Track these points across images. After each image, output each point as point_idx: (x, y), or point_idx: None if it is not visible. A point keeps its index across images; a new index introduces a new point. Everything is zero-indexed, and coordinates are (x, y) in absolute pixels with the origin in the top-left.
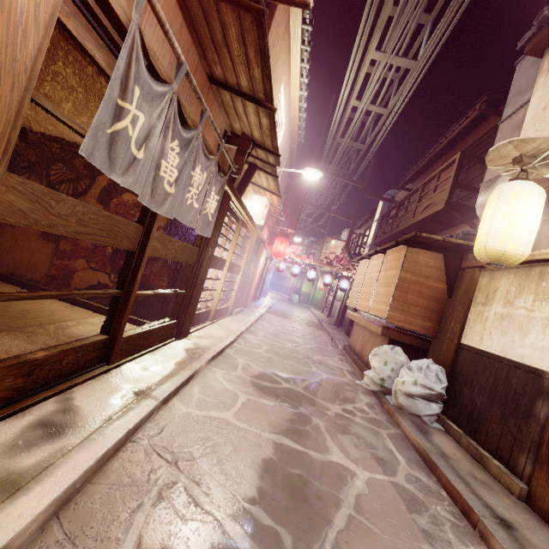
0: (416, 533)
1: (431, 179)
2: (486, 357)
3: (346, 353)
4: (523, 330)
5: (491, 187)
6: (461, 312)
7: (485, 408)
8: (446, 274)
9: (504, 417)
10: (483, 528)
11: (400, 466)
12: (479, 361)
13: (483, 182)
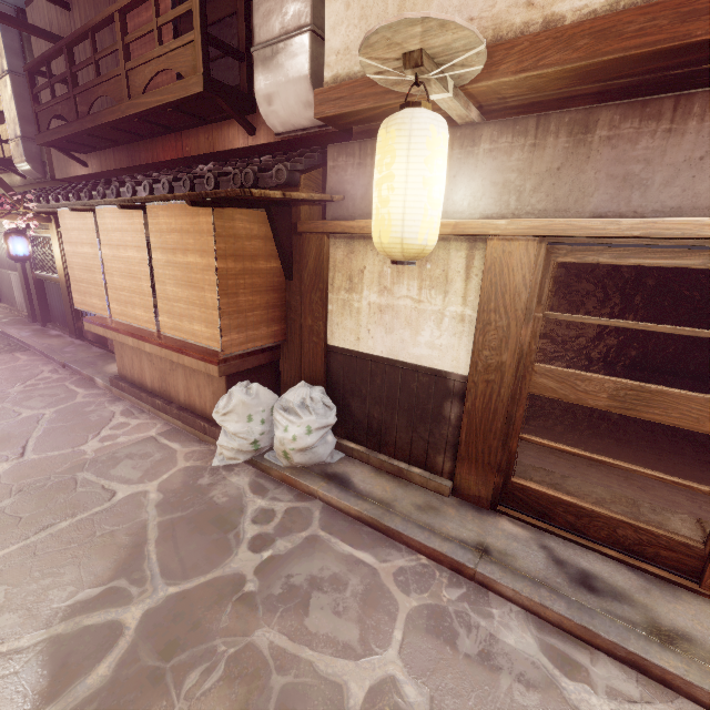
0: (486, 674)
1: (138, 2)
2: (372, 361)
3: (127, 395)
4: (414, 326)
5: (276, 61)
6: (318, 304)
7: (386, 419)
8: (277, 243)
9: (412, 424)
10: (483, 578)
11: (380, 574)
12: (363, 367)
13: (255, 43)
